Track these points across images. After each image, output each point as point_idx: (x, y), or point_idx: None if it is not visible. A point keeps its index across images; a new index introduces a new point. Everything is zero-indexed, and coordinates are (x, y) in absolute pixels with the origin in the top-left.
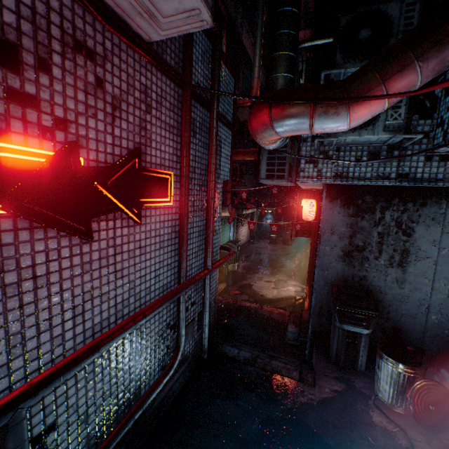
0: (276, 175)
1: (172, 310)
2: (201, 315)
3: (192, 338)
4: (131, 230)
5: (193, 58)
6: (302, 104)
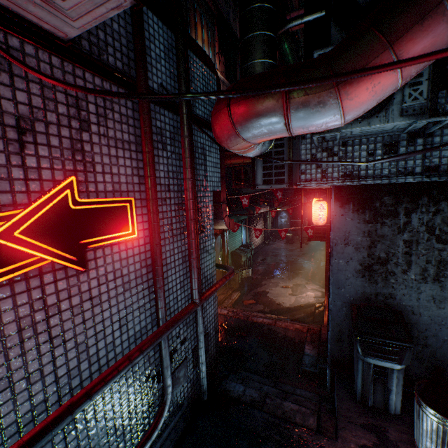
0: (275, 179)
1: (153, 357)
2: (197, 350)
3: (186, 380)
4: (73, 281)
5: (152, 56)
6: (270, 96)
